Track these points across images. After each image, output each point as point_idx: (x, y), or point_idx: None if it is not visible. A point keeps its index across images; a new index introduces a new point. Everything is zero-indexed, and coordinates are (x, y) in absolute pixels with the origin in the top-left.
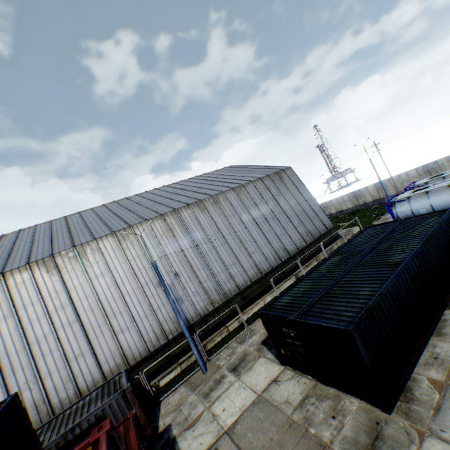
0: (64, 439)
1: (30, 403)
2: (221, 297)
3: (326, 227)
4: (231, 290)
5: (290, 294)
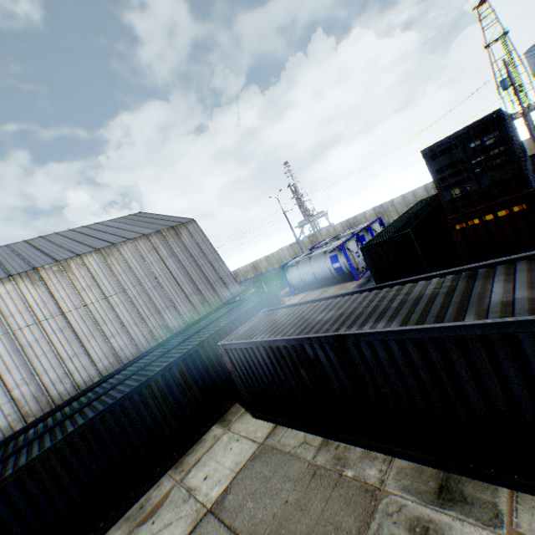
0: None
1: None
2: (44, 406)
3: (231, 293)
4: (64, 394)
5: (52, 417)
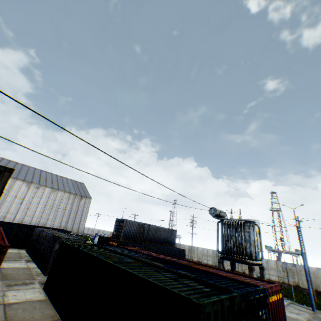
0: None
1: None
2: None
3: (78, 232)
4: None
5: None
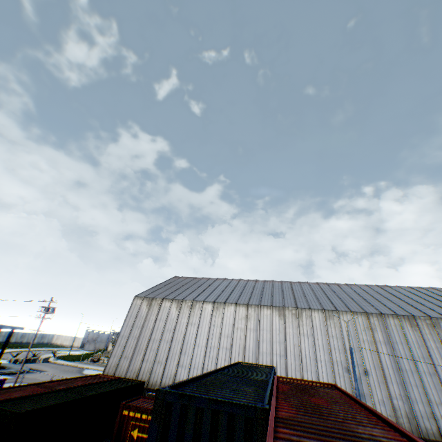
0: None
1: None
2: (412, 428)
3: None
4: (428, 430)
5: None
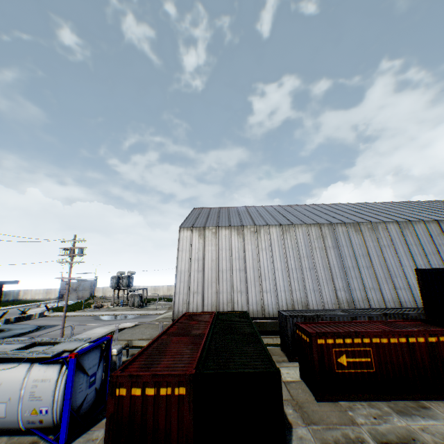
0: (417, 316)
1: (344, 299)
2: None
3: None
4: None
5: None
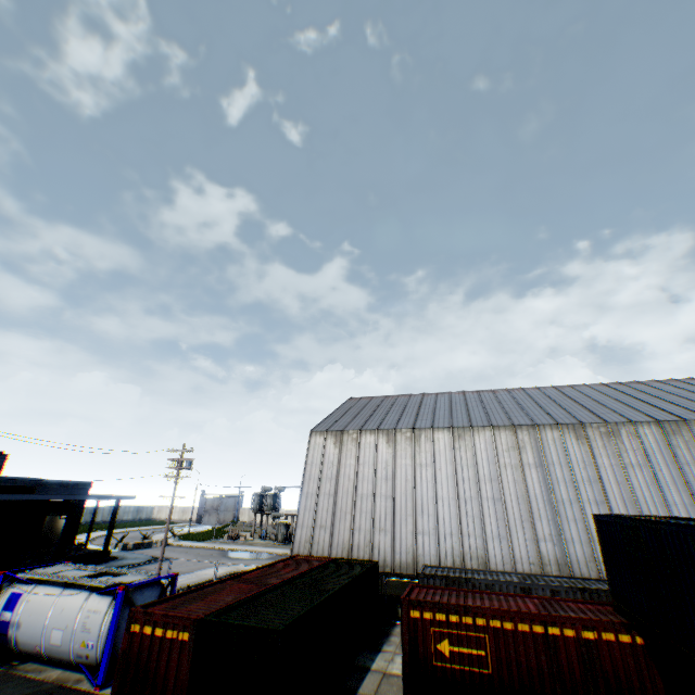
0: None
1: (552, 556)
2: None
3: None
4: None
5: None
